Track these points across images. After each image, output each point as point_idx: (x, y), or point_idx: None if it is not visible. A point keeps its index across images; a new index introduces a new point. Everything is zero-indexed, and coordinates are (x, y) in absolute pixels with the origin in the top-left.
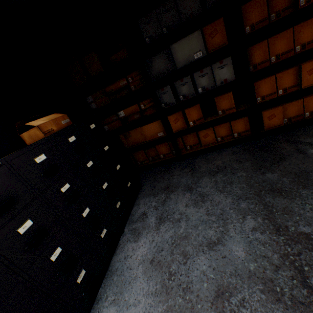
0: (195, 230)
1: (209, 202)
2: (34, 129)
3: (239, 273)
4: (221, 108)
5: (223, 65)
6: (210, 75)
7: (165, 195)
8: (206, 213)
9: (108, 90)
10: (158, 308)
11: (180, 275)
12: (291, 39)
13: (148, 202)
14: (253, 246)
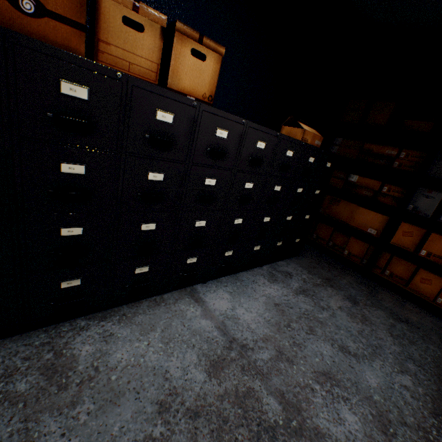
0: (335, 328)
1: (369, 328)
2: (299, 130)
3: (358, 387)
4: None
5: None
6: None
7: (321, 281)
8: (358, 331)
9: (367, 147)
10: (265, 329)
11: (298, 334)
12: None
13: (299, 271)
14: (392, 392)
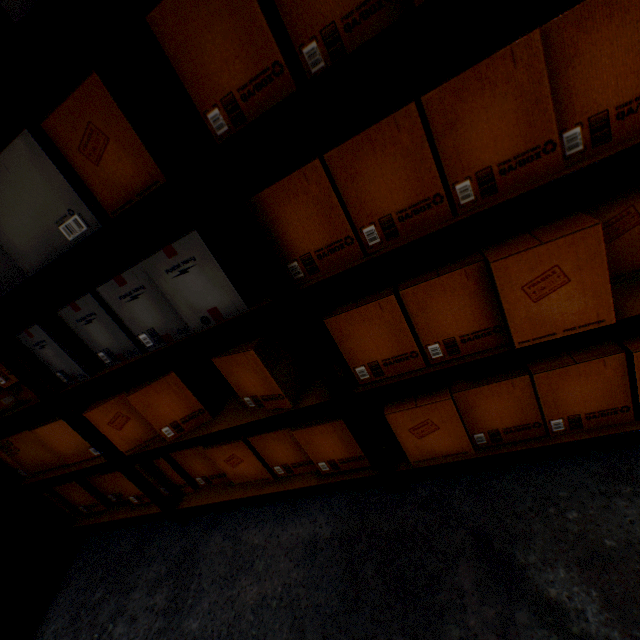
0: None
1: None
2: None
3: None
4: (246, 390)
5: (182, 260)
6: (155, 293)
7: None
8: None
9: None
10: None
11: None
12: (426, 152)
13: None
14: None
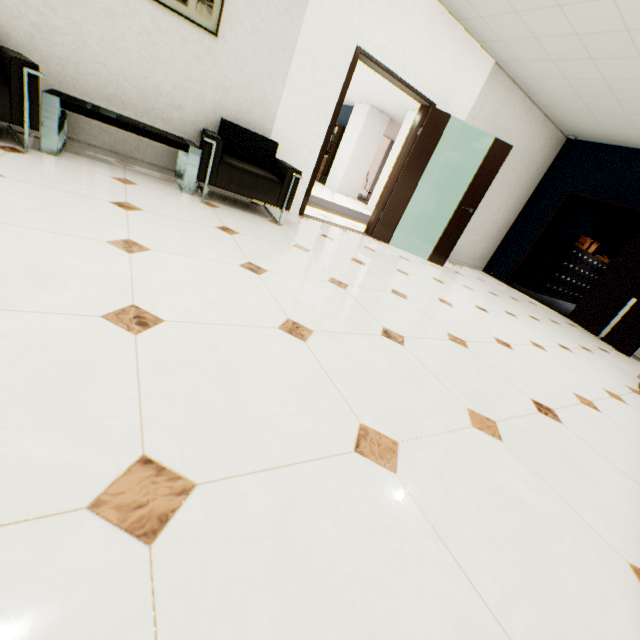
0: None
1: None
2: (602, 258)
3: None
4: None
5: None
6: None
7: None
8: None
9: None
10: None
11: None
12: None
13: None
14: None
